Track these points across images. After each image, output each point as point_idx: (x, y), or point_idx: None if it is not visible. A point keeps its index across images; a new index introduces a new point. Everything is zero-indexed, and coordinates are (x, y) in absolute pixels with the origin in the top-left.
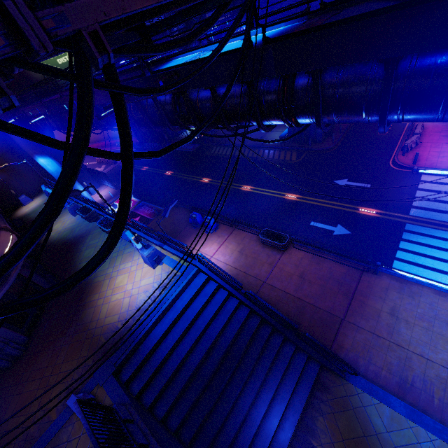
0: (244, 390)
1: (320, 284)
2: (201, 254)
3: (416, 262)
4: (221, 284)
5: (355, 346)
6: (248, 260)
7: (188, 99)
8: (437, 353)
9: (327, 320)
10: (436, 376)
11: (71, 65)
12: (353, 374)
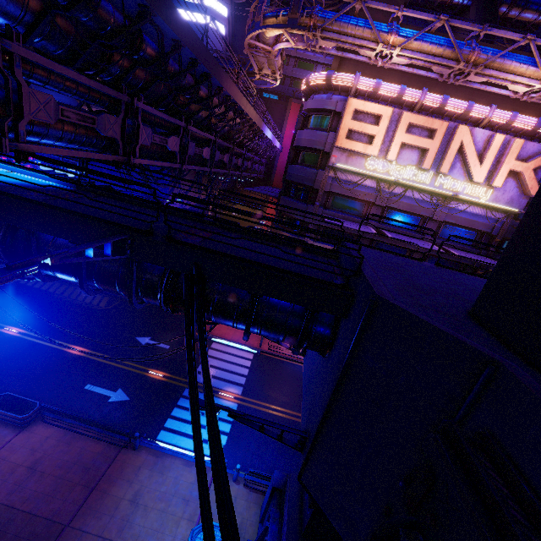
0: None
1: (58, 475)
2: None
3: (180, 431)
4: None
5: None
6: None
7: None
8: None
9: (40, 535)
10: None
11: None
12: None
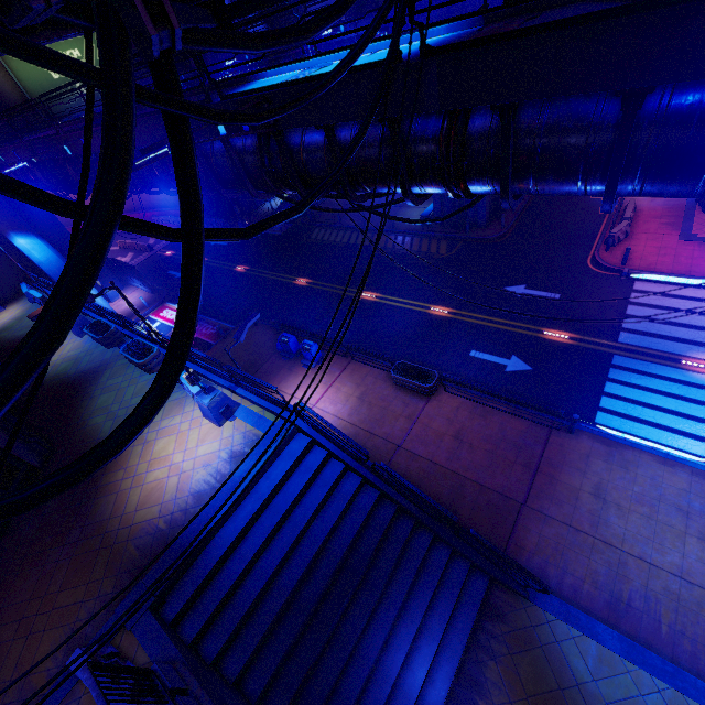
0: (371, 624)
1: (488, 449)
2: (301, 403)
3: (629, 415)
4: (333, 452)
5: (542, 547)
6: (374, 411)
7: (285, 146)
8: (665, 554)
9: (498, 507)
10: (663, 590)
11: (90, 55)
12: (542, 591)
